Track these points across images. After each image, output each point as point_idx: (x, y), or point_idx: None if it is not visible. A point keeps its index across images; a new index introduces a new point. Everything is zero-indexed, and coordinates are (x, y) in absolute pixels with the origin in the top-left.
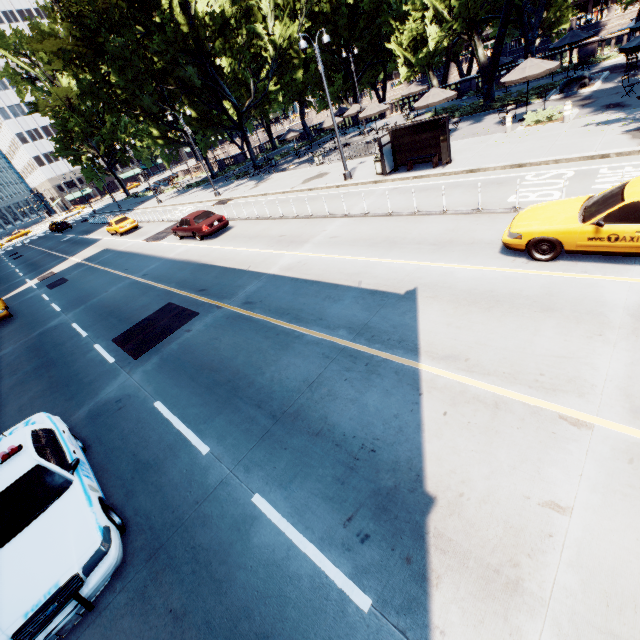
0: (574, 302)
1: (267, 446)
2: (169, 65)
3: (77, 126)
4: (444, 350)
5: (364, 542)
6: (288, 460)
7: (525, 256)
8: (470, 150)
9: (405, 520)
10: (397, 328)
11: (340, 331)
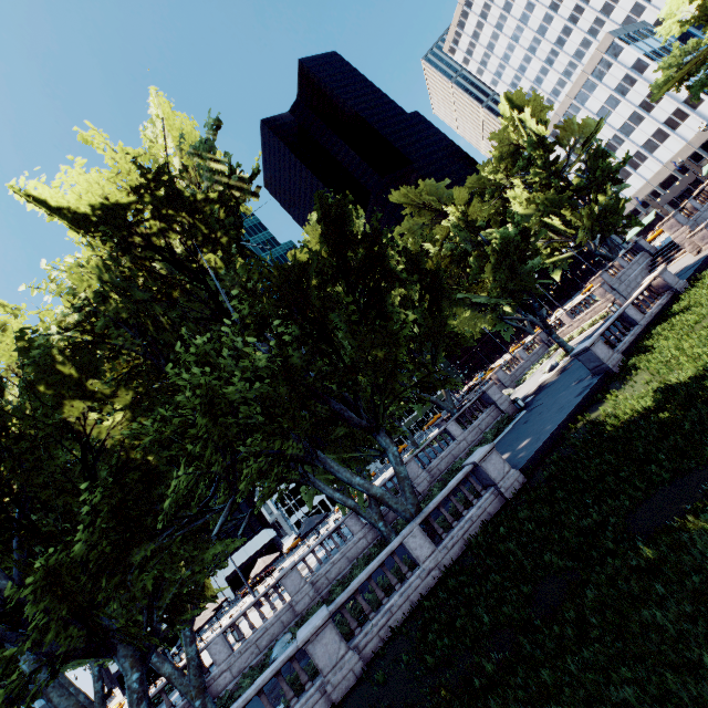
0: None
1: None
2: None
3: None
4: None
5: None
6: None
7: None
8: None
9: None
10: None
11: None
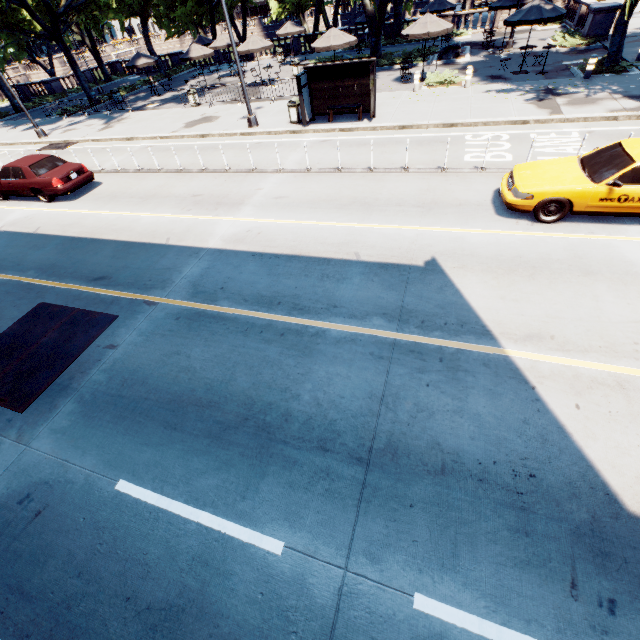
0: (606, 263)
1: (380, 510)
2: None
3: None
4: (520, 329)
5: (615, 612)
6: (428, 523)
7: (525, 218)
8: (388, 105)
9: (638, 561)
10: (446, 308)
11: (374, 320)
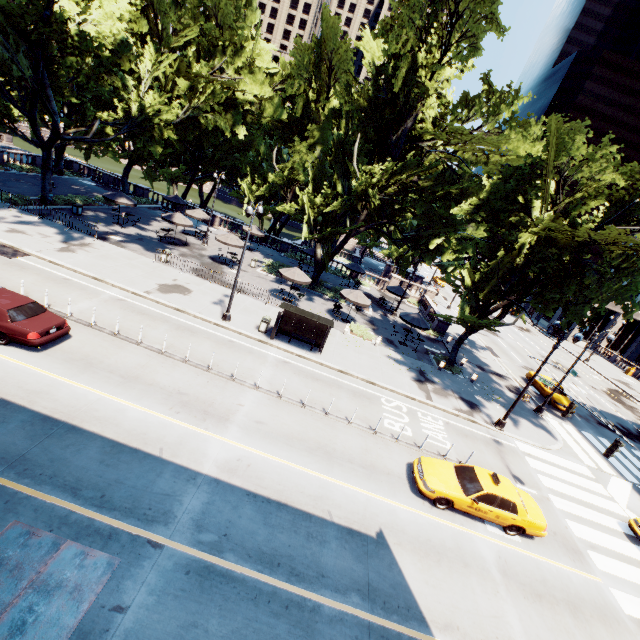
0: (473, 557)
1: None
2: None
3: None
4: (441, 617)
5: None
6: None
7: (427, 499)
8: (328, 341)
9: None
10: (397, 589)
11: (353, 596)
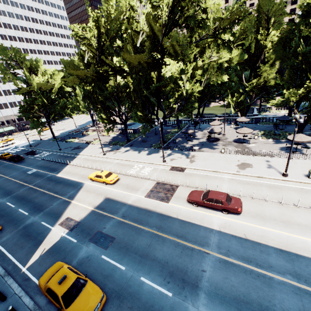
0: None
1: None
2: (148, 94)
3: (40, 102)
4: None
5: None
6: None
7: None
8: None
9: None
10: None
11: None
